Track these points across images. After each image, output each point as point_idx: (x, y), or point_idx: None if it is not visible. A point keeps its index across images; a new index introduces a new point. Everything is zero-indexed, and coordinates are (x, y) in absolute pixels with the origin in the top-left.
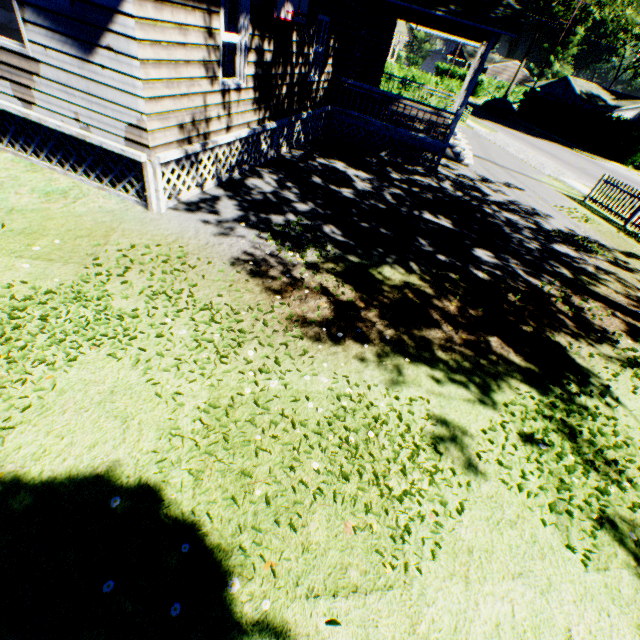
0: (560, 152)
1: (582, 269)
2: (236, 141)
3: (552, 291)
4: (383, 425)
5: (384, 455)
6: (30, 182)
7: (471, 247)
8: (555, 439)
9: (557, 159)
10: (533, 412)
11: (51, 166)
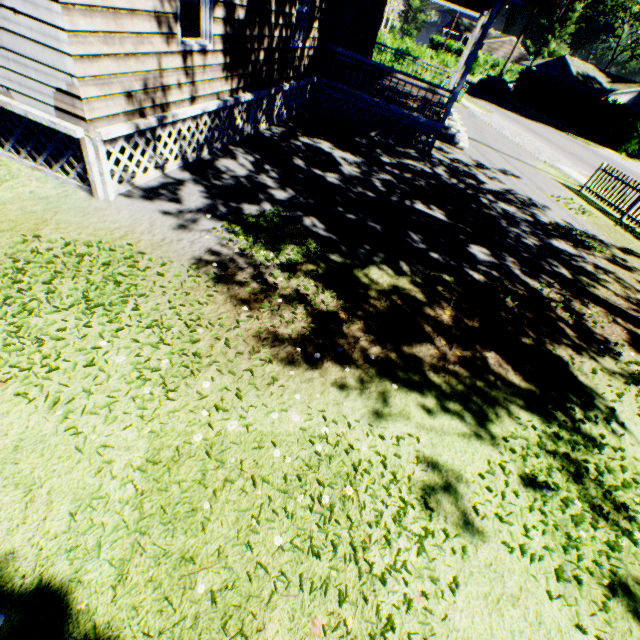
0: (555, 137)
1: (581, 268)
2: (204, 115)
3: (551, 294)
4: (364, 474)
5: (365, 516)
6: None
7: (466, 243)
8: (559, 480)
9: (552, 144)
10: (535, 446)
11: None
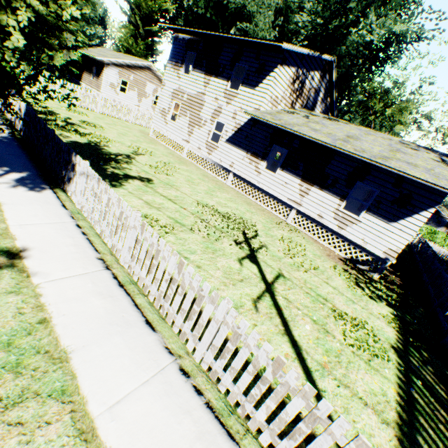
0: None
1: None
2: None
3: None
4: None
5: None
6: None
7: None
8: None
9: None
10: None
11: None
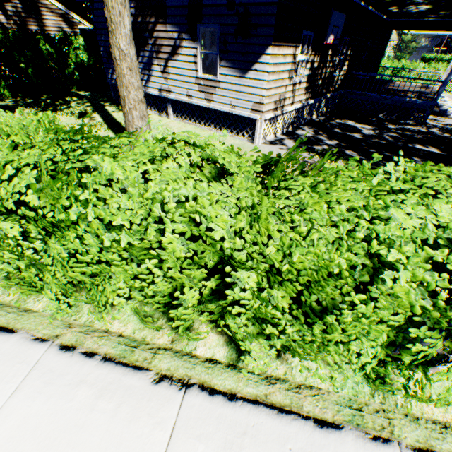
0: None
1: None
2: (293, 111)
3: None
4: None
5: None
6: (204, 135)
7: None
8: None
9: None
10: None
11: (210, 129)
